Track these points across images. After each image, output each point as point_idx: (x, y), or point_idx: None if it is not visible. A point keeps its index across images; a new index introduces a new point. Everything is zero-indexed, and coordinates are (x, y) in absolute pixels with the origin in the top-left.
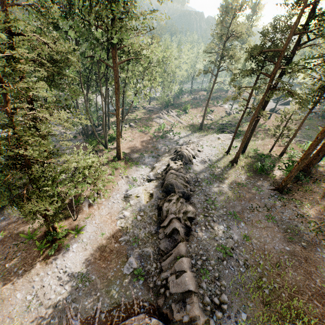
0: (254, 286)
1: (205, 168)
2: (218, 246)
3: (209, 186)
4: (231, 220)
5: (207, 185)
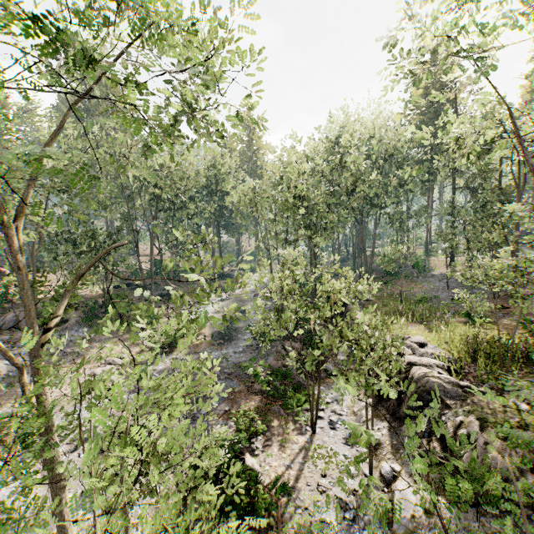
0: None
1: None
2: None
3: None
4: None
5: None
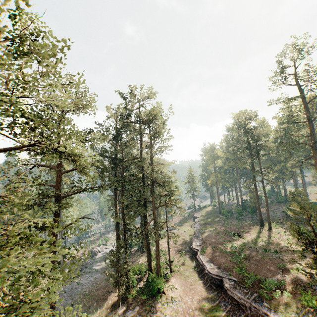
0: (83, 293)
1: (103, 255)
2: (79, 284)
3: (97, 263)
4: (95, 274)
5: (96, 263)
